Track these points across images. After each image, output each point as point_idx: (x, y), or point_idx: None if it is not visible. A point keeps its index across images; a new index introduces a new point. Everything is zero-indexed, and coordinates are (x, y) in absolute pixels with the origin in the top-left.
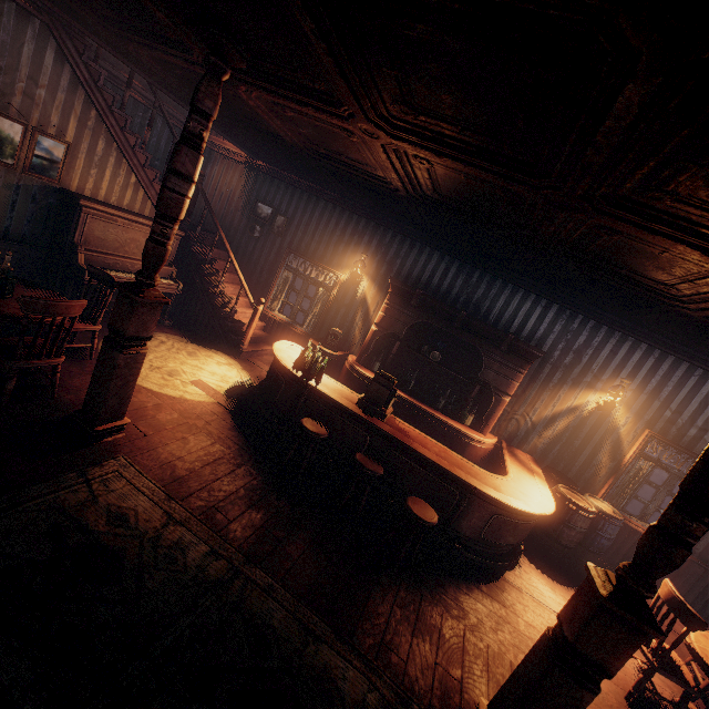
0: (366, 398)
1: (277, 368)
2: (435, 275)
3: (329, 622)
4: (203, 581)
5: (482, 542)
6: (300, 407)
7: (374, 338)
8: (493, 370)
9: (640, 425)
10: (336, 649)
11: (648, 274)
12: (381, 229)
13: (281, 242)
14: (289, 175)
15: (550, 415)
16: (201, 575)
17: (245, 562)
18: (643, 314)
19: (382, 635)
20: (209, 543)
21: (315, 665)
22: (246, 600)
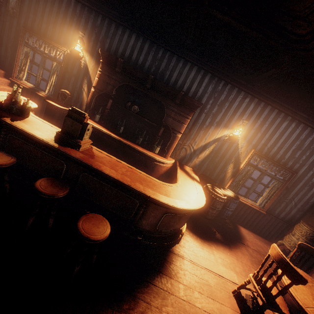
0: (63, 132)
1: None
2: (134, 52)
3: None
4: None
5: (157, 232)
6: (2, 142)
7: (94, 97)
8: (171, 117)
9: (250, 147)
10: None
11: None
12: (93, 13)
13: (18, 22)
14: None
15: (203, 145)
16: None
17: None
18: (264, 69)
19: None
20: None
21: None
22: None
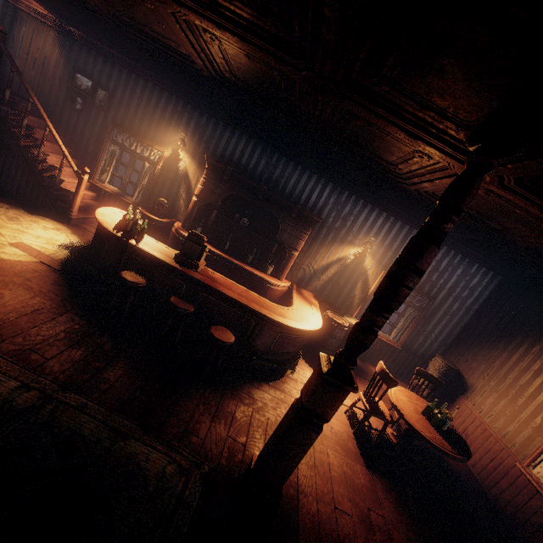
0: (181, 253)
1: (100, 230)
2: (244, 155)
3: (140, 423)
4: (9, 410)
5: (271, 353)
6: (124, 263)
7: (196, 207)
8: (287, 232)
9: (380, 268)
10: (143, 441)
11: (379, 153)
12: (198, 112)
13: (105, 116)
14: (106, 48)
15: (325, 265)
16: (7, 406)
17: (59, 390)
18: (382, 189)
19: (186, 425)
20: (20, 379)
21: (121, 455)
22: (57, 419)
